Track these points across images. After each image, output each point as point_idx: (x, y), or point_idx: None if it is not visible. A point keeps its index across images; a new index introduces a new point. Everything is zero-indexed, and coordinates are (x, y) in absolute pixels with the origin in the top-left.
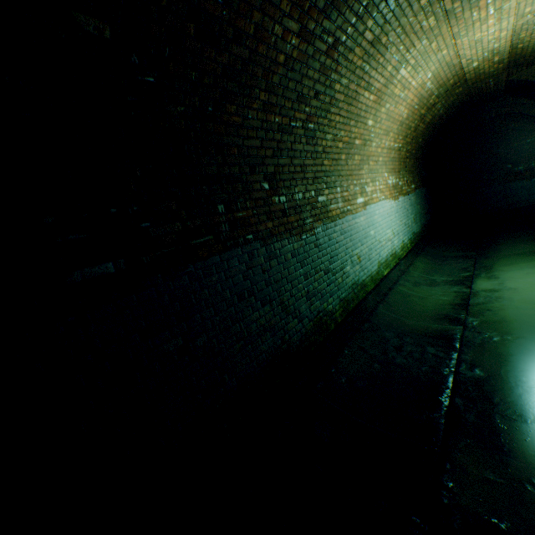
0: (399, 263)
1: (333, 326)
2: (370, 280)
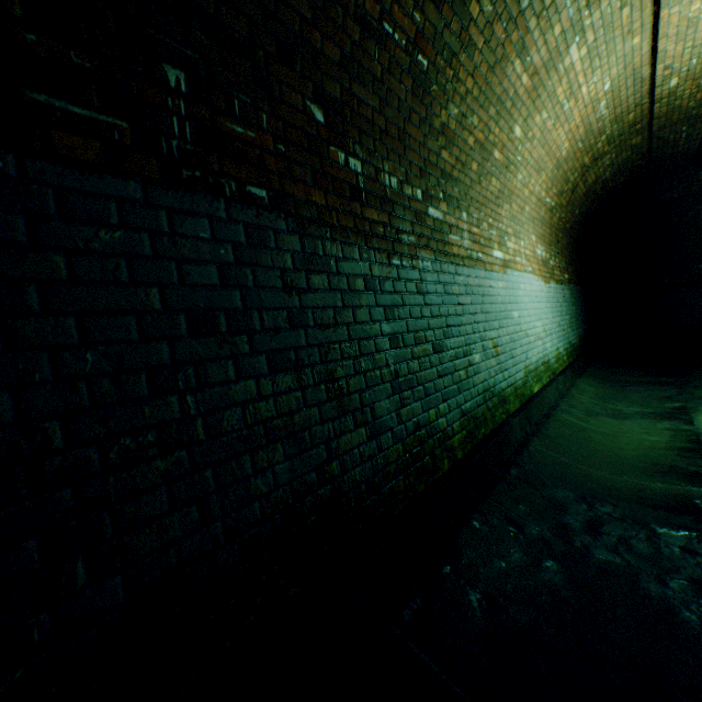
0: (556, 379)
1: (446, 464)
2: (513, 393)
